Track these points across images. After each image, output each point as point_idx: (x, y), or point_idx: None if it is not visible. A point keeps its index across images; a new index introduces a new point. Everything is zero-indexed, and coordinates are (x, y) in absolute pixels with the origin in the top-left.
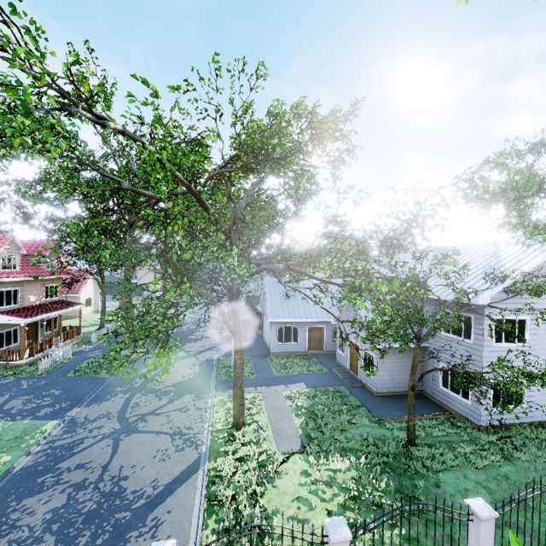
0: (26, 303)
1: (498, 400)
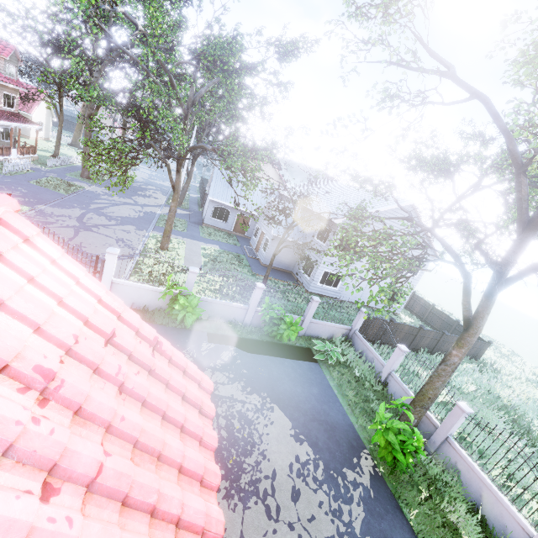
0: None
1: (324, 281)
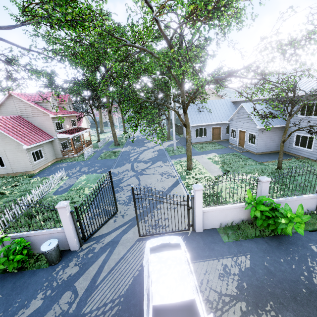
0: (66, 128)
1: None
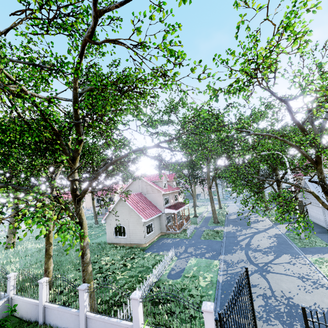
0: (170, 203)
1: None
